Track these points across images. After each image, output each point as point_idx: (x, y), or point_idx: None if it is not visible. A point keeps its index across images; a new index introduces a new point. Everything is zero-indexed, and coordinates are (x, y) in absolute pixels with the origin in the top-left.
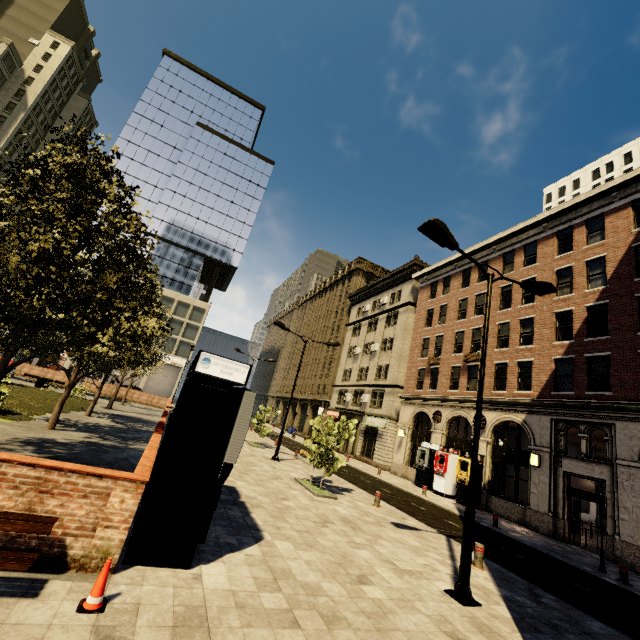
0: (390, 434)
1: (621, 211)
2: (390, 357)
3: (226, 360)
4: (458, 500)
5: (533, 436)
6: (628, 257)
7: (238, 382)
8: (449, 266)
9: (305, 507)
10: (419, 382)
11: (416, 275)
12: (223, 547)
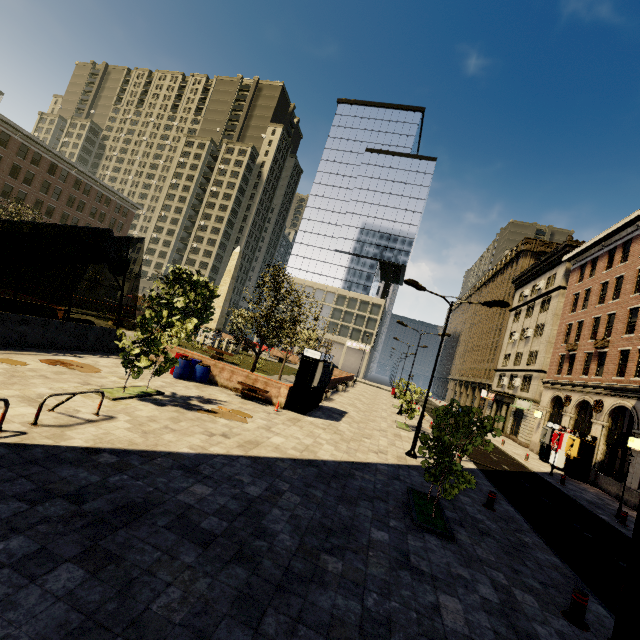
0: (533, 416)
1: None
2: (540, 343)
3: (313, 351)
4: (565, 472)
5: (638, 421)
6: None
7: (317, 358)
8: (596, 246)
9: (379, 426)
10: (561, 368)
11: (566, 258)
12: (319, 417)
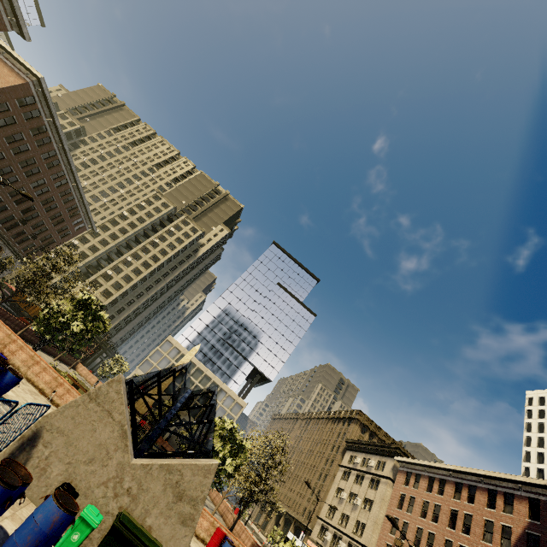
0: None
1: (522, 500)
2: (367, 518)
3: None
4: None
5: None
6: (523, 537)
7: None
8: (421, 466)
9: None
10: None
11: (397, 458)
12: None
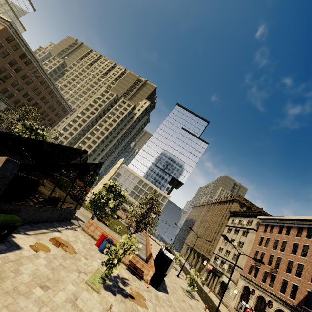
0: (232, 290)
1: None
2: (240, 251)
3: (170, 254)
4: None
5: None
6: None
7: (171, 259)
8: (274, 220)
9: (180, 295)
10: (250, 270)
11: (259, 217)
12: (161, 290)
